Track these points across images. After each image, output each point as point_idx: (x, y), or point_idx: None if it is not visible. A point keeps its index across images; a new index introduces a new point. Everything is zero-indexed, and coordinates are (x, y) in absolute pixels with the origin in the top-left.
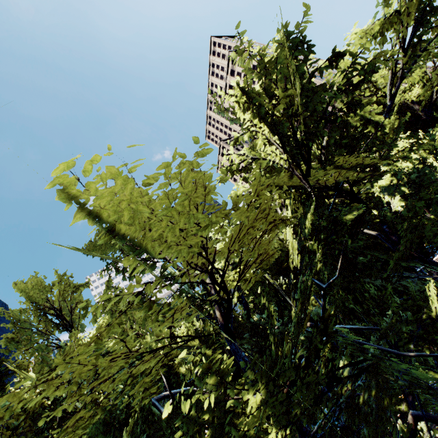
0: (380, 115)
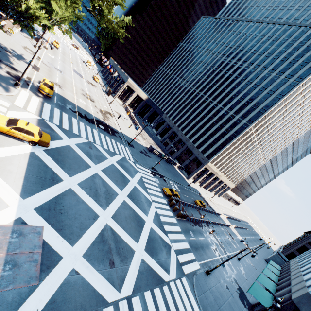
0: None
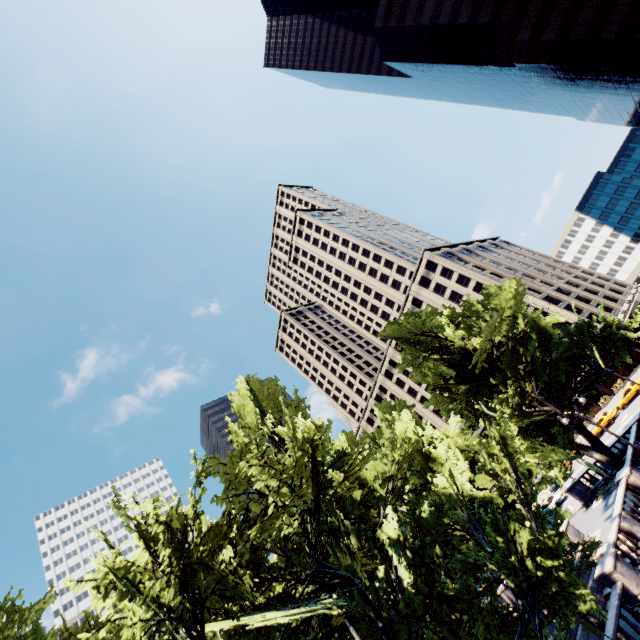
0: (441, 361)
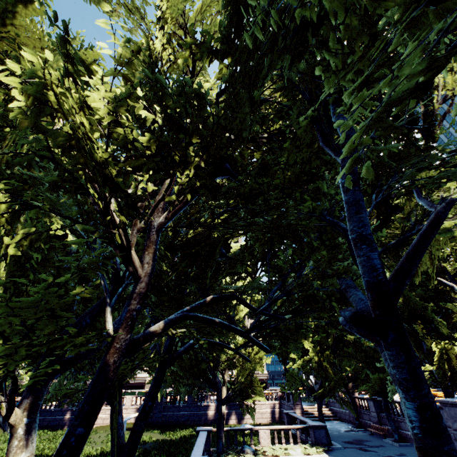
0: None
